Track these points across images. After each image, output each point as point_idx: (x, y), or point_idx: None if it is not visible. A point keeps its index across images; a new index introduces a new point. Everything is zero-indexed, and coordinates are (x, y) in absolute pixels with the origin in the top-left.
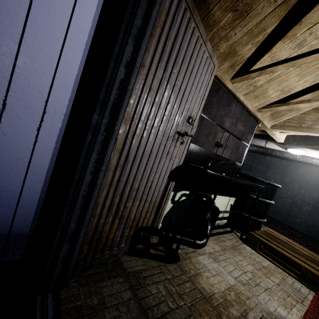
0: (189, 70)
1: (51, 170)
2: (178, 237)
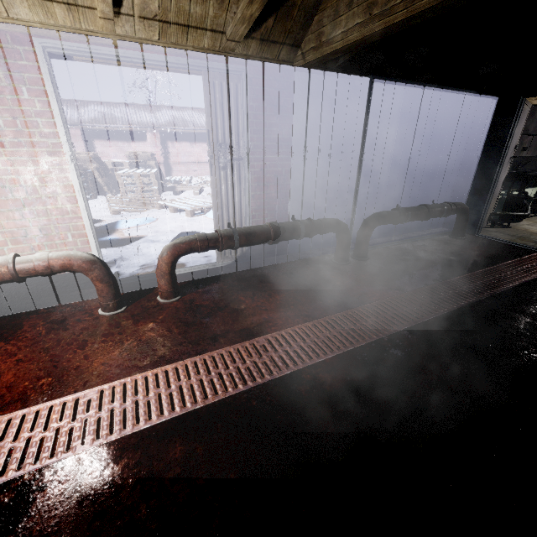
0: (519, 125)
1: (468, 193)
2: (513, 213)
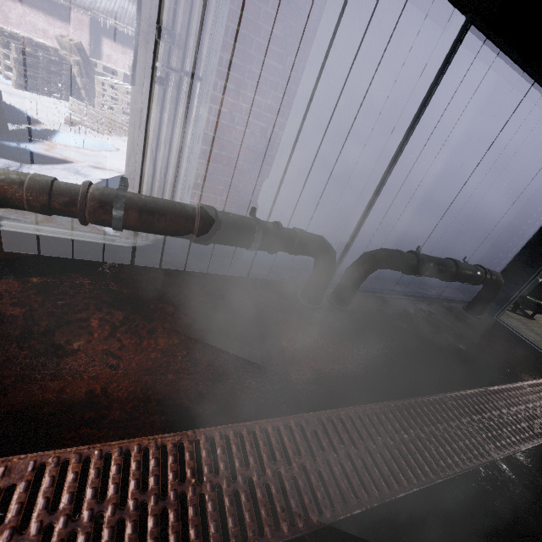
0: None
1: (508, 263)
2: None
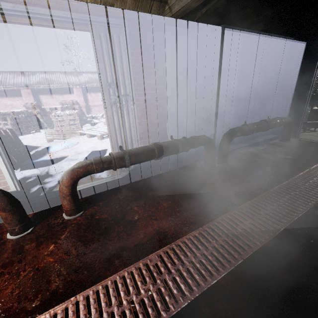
0: None
1: (289, 110)
2: None
